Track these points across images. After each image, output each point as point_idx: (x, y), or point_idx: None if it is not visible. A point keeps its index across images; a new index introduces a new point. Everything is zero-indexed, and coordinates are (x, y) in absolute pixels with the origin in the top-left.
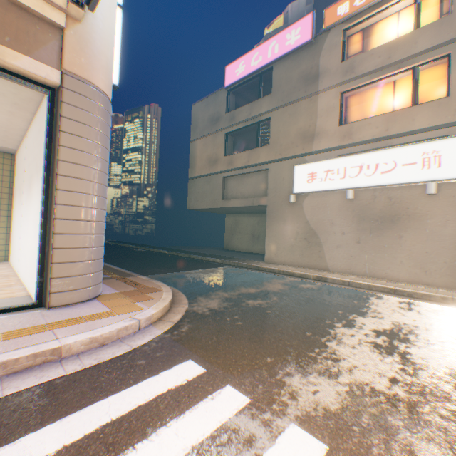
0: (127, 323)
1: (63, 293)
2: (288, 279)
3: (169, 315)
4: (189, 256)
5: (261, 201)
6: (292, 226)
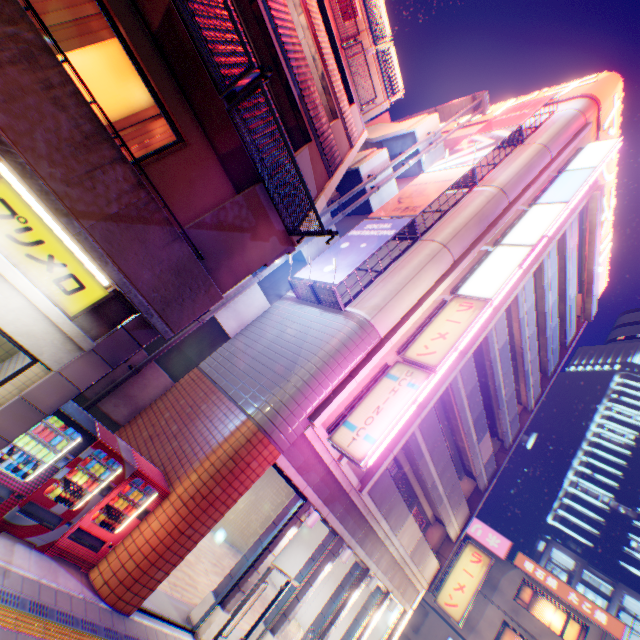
0: None
1: None
2: None
3: None
4: None
5: (409, 632)
6: None
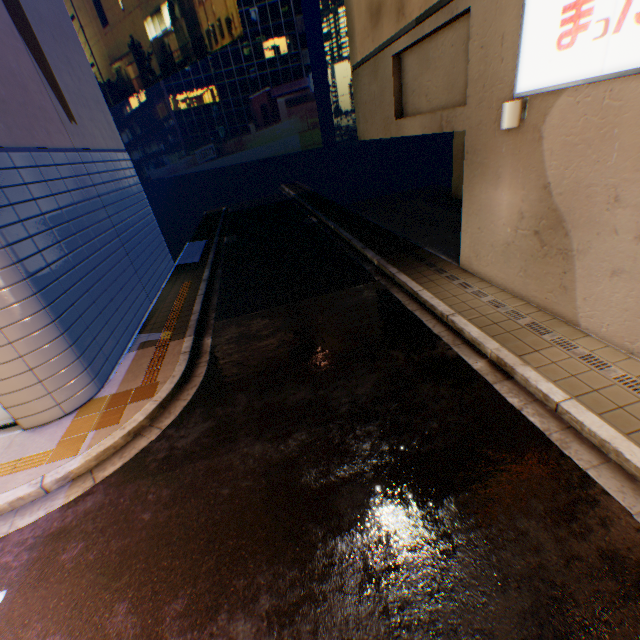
0: (25, 492)
1: (28, 417)
2: (428, 353)
3: (111, 460)
4: (349, 242)
5: (455, 122)
6: (511, 194)
